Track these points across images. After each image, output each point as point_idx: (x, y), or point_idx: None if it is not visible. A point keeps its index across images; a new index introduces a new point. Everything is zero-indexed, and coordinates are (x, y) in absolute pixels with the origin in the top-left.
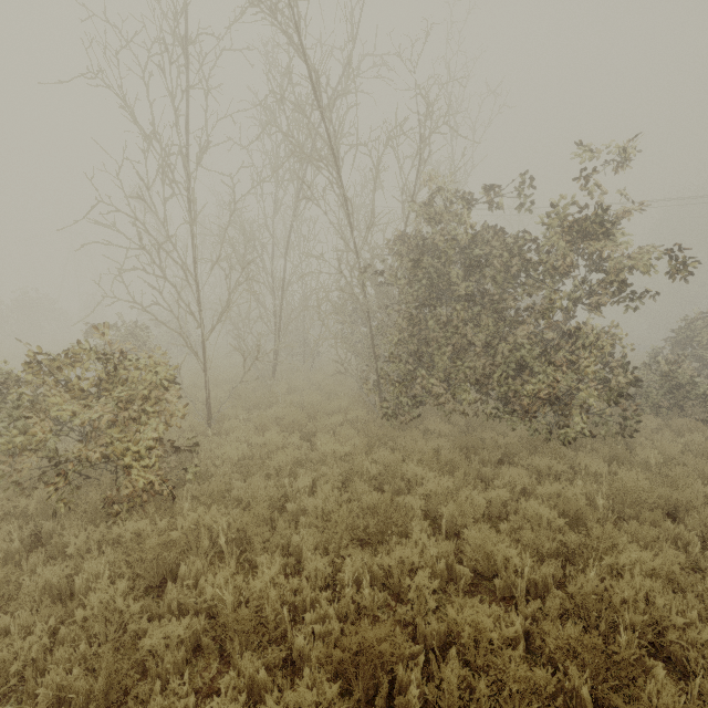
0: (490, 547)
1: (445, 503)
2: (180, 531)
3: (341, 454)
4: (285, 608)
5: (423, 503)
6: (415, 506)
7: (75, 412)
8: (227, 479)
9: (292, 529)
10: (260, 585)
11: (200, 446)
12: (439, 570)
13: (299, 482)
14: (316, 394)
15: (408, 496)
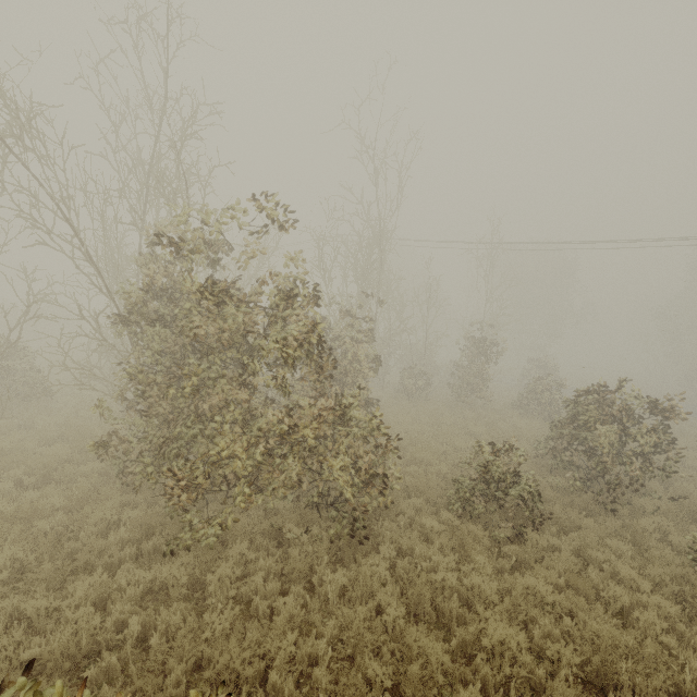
0: None
1: None
2: None
3: None
4: None
5: None
6: None
7: None
8: None
9: None
10: None
11: None
12: None
13: None
14: None
15: None
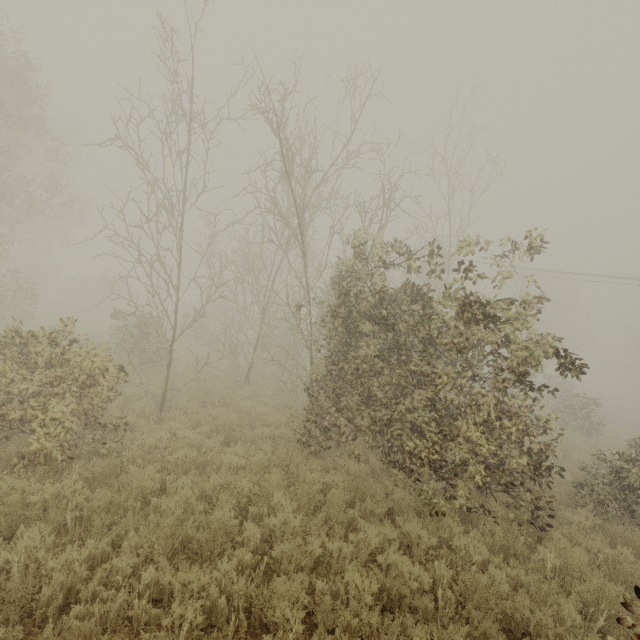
0: (275, 599)
1: (279, 541)
2: (41, 497)
3: (235, 465)
4: (61, 593)
5: (259, 535)
6: (252, 535)
7: (14, 380)
8: (118, 462)
9: (140, 523)
10: (53, 564)
11: (138, 427)
12: (219, 606)
13: (178, 482)
14: (272, 404)
15: (252, 523)
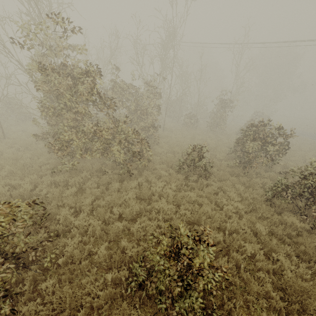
0: None
1: None
2: None
3: (7, 158)
4: None
5: None
6: None
7: None
8: None
9: None
10: None
11: None
12: None
13: None
14: None
15: None
